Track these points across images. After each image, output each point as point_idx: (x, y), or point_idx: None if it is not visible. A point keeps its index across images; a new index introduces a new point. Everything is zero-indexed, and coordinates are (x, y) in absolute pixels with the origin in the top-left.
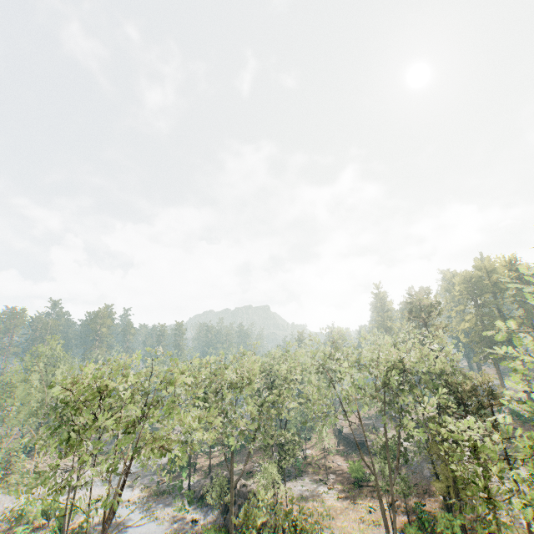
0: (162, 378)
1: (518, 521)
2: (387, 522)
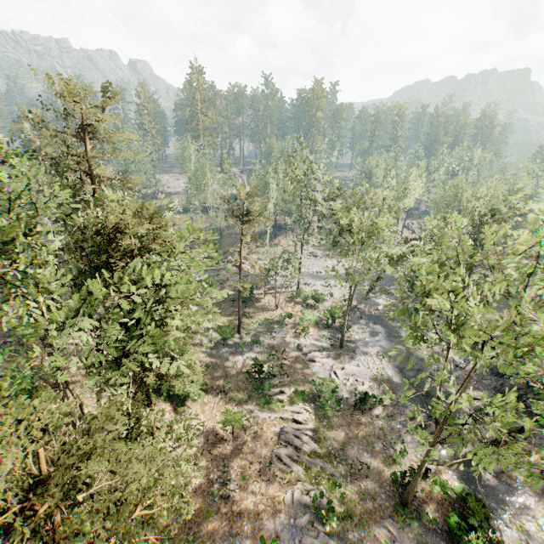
0: None
1: None
2: None
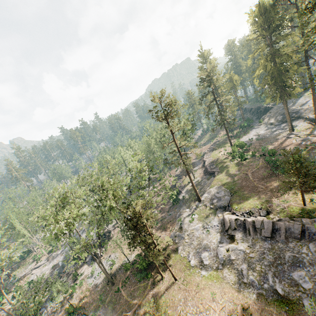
0: None
1: (188, 256)
2: (105, 271)
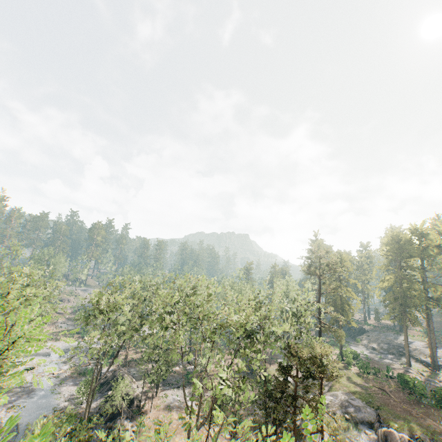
0: None
1: None
2: None
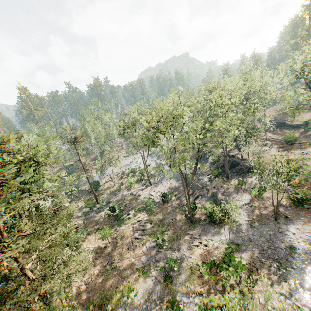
0: (214, 102)
1: None
2: None
